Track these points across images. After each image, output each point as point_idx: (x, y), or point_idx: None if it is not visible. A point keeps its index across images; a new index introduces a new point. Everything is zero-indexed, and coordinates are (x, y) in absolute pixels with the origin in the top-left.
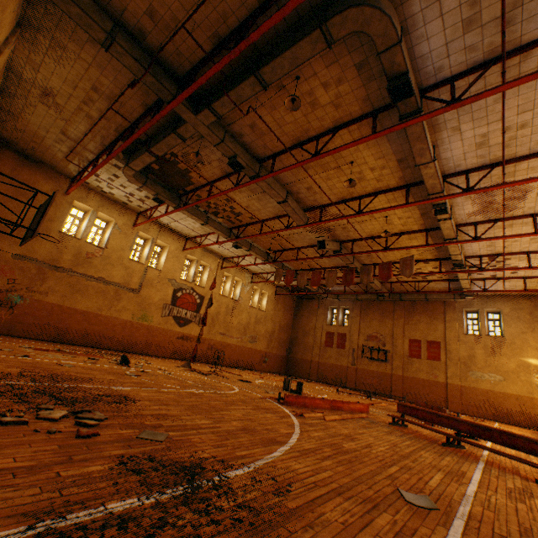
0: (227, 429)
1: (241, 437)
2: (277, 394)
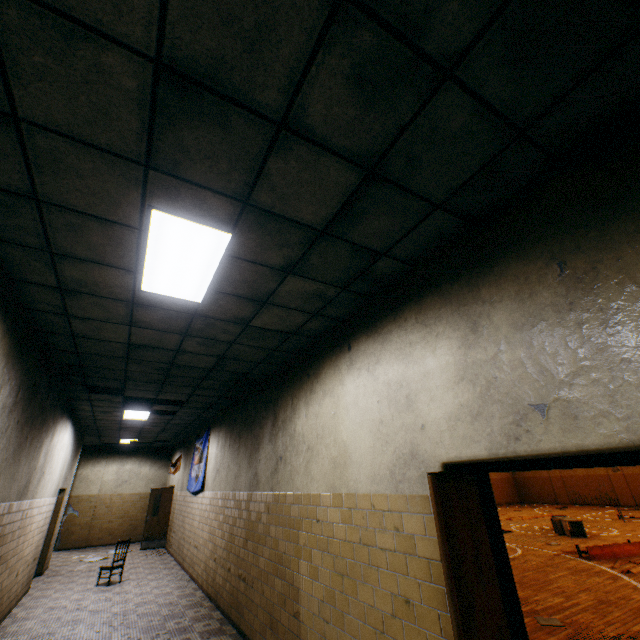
0: (588, 605)
1: (612, 611)
2: (562, 544)
